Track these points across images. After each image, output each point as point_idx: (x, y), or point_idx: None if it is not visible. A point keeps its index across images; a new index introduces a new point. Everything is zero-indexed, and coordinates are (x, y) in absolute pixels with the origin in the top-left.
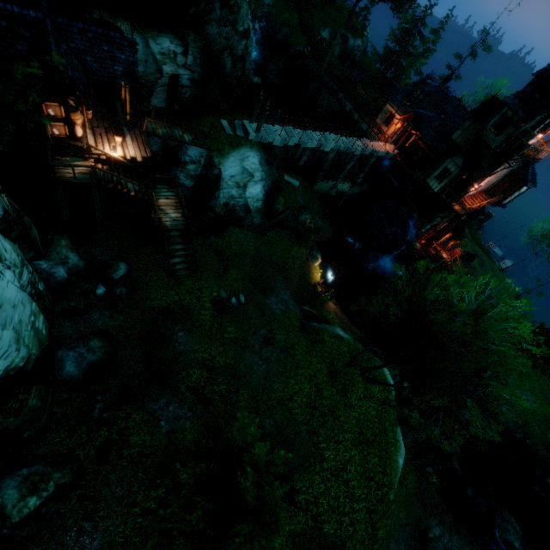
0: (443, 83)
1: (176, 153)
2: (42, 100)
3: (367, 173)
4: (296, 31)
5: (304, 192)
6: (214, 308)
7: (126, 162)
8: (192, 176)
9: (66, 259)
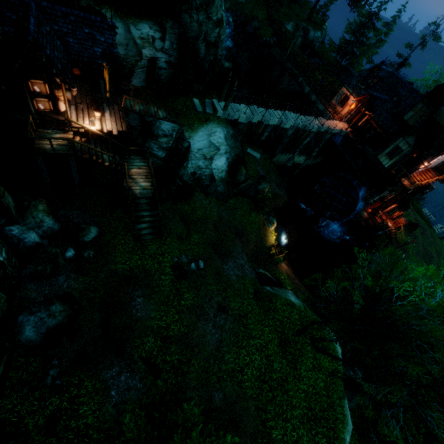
0: (396, 69)
1: (151, 127)
2: (28, 77)
3: (321, 147)
4: (264, 24)
5: (264, 164)
6: (174, 274)
7: (103, 135)
8: (164, 148)
9: (41, 223)
